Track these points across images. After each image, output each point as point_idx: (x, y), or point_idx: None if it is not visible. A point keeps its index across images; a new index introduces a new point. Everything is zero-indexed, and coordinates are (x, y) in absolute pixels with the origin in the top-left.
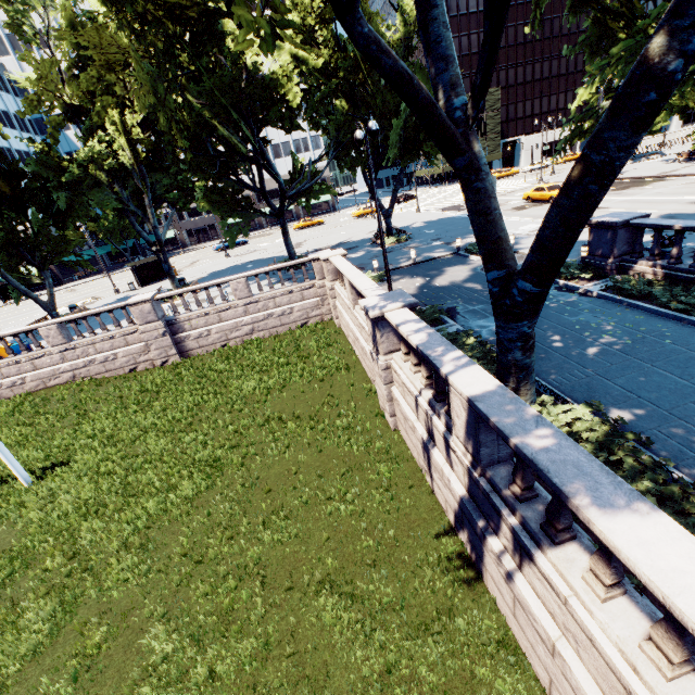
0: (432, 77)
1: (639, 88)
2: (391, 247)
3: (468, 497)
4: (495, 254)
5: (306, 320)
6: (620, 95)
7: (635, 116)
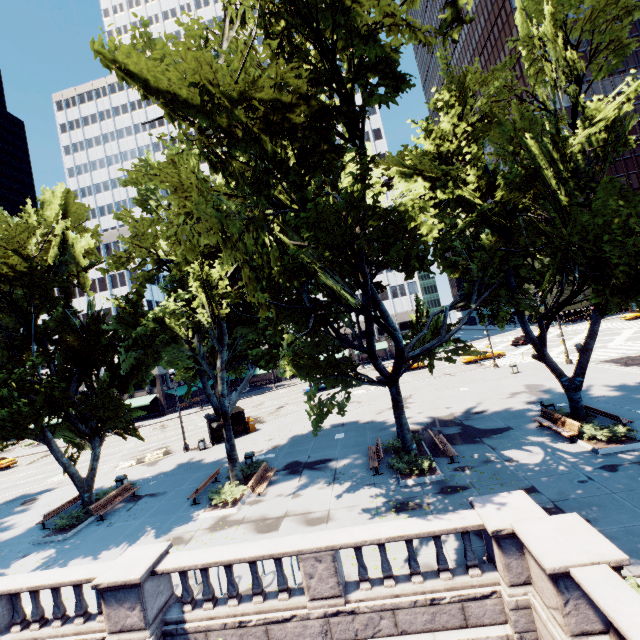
0: None
1: None
2: (603, 449)
3: None
4: None
5: None
6: None
7: None
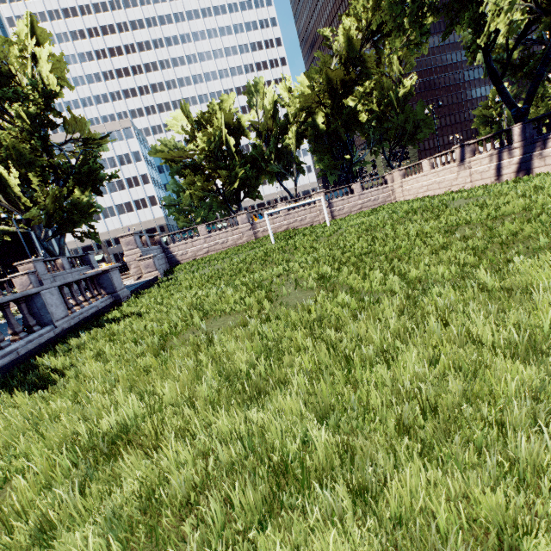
0: (489, 73)
1: (545, 61)
2: None
3: (522, 156)
4: (513, 105)
5: (384, 203)
6: (541, 62)
7: (545, 65)
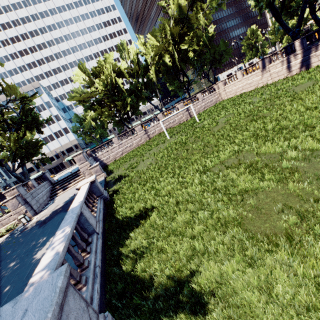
0: (272, 13)
1: (306, 0)
2: None
3: (303, 58)
4: (290, 30)
5: (216, 102)
6: (304, 2)
7: (306, 3)
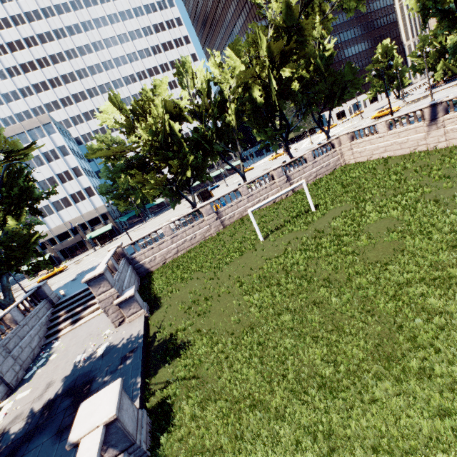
0: None
1: None
2: None
3: None
4: None
5: (335, 167)
6: None
7: None
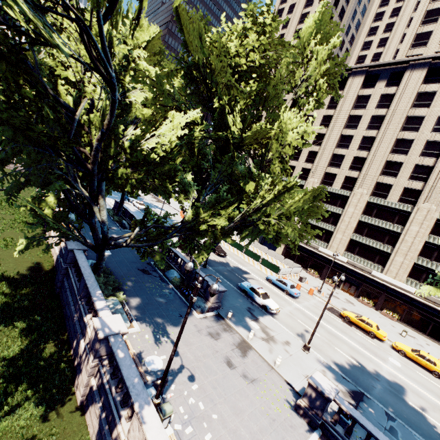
0: None
1: None
2: None
3: None
4: None
5: (23, 171)
6: None
7: None
